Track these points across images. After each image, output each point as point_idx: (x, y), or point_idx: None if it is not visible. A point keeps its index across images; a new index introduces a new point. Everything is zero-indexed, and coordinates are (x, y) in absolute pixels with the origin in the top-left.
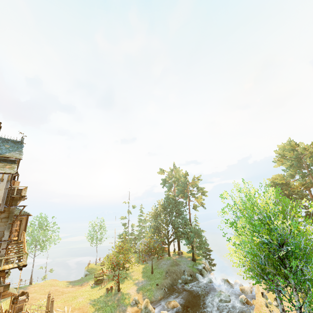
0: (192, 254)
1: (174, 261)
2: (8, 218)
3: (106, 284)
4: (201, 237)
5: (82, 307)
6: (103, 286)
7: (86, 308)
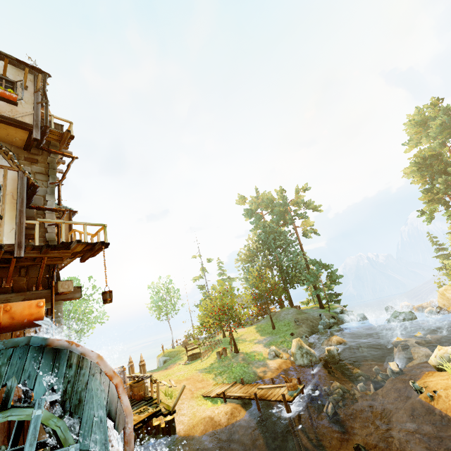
0: (318, 300)
1: (298, 310)
2: (46, 176)
3: (210, 354)
4: (329, 268)
5: (191, 377)
6: (206, 358)
7: (199, 377)
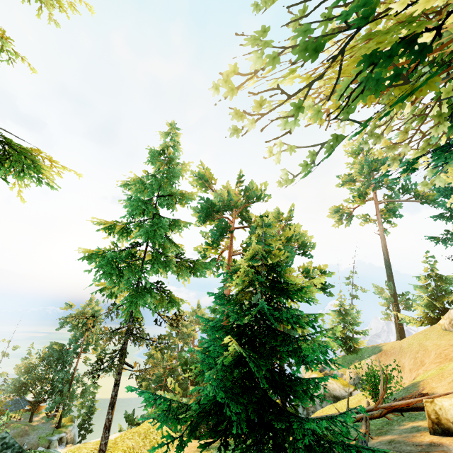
0: (59, 420)
1: (23, 430)
2: None
3: None
4: (72, 401)
5: None
6: None
7: None
